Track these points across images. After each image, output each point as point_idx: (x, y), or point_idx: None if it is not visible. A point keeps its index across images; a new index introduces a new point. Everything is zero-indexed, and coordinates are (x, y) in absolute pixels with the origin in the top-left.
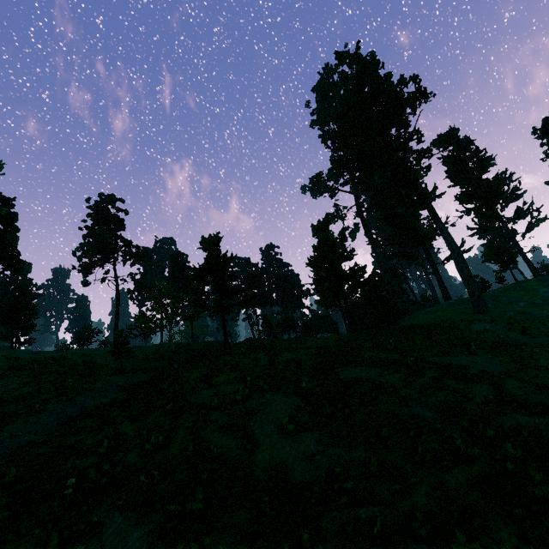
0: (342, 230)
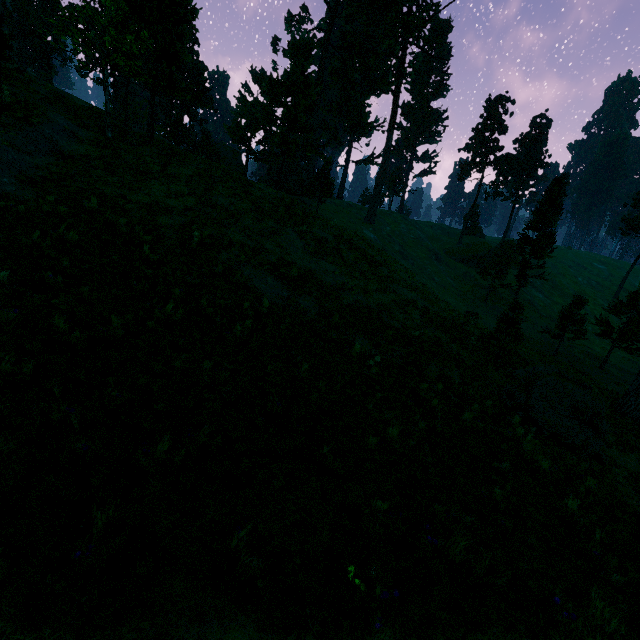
0: (321, 73)
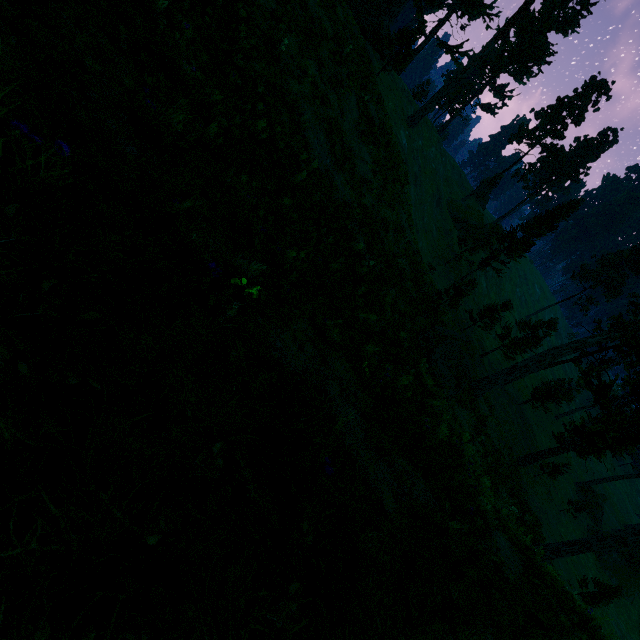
0: None
